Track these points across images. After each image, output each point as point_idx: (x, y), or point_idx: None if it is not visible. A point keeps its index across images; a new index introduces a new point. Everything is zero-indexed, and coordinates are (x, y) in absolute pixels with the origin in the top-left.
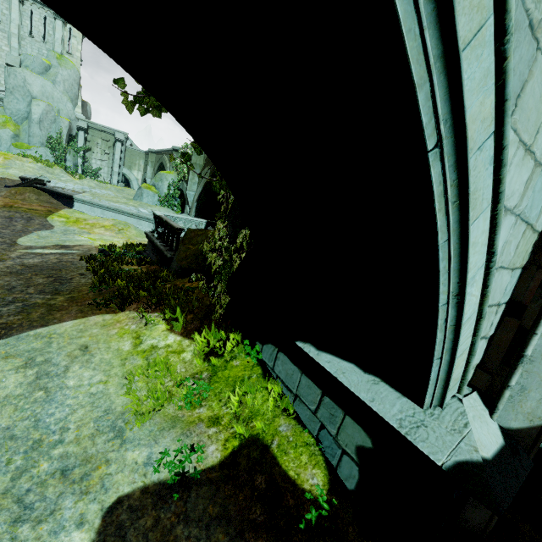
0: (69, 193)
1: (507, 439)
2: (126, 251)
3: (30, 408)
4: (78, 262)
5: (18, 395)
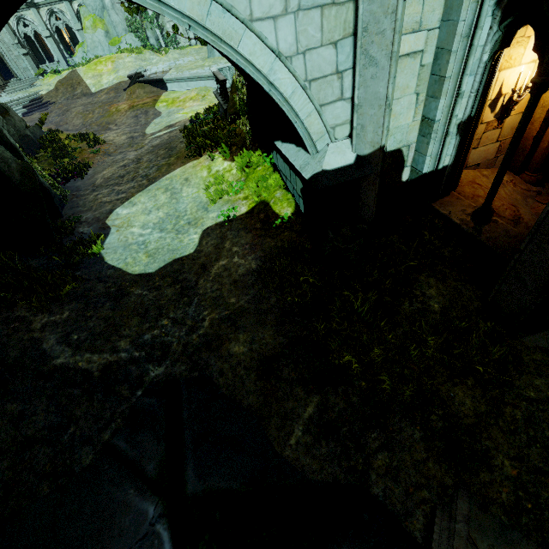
0: (159, 77)
1: (359, 161)
2: (207, 116)
3: (172, 206)
4: (179, 135)
5: (167, 202)
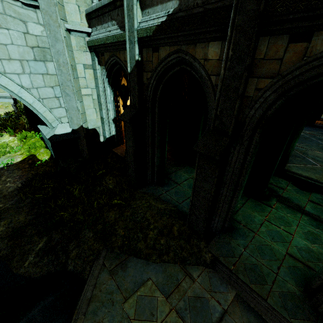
0: None
1: (73, 131)
2: (6, 116)
3: None
4: None
5: None
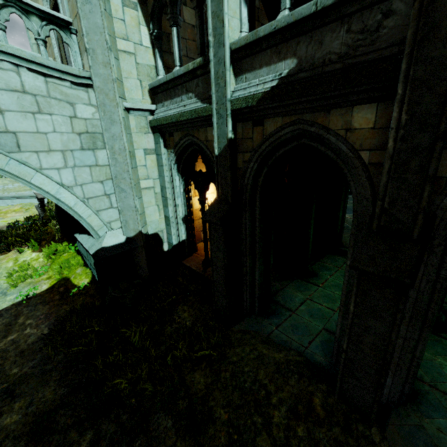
0: None
1: (128, 240)
2: (27, 222)
3: None
4: None
5: None
